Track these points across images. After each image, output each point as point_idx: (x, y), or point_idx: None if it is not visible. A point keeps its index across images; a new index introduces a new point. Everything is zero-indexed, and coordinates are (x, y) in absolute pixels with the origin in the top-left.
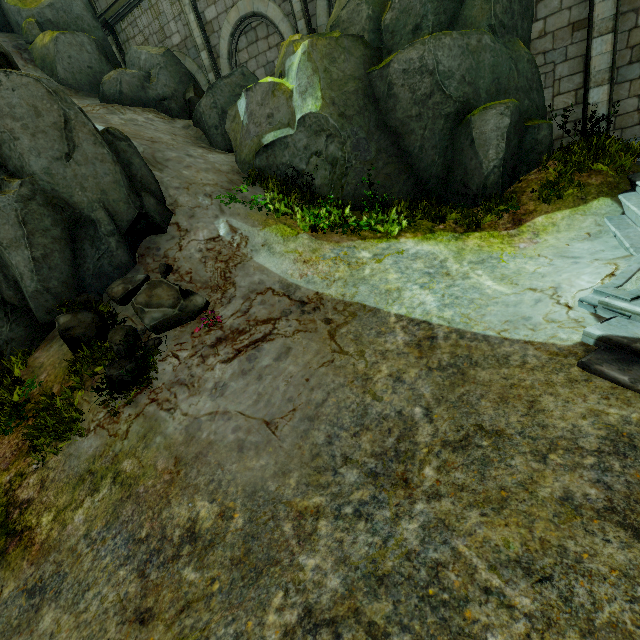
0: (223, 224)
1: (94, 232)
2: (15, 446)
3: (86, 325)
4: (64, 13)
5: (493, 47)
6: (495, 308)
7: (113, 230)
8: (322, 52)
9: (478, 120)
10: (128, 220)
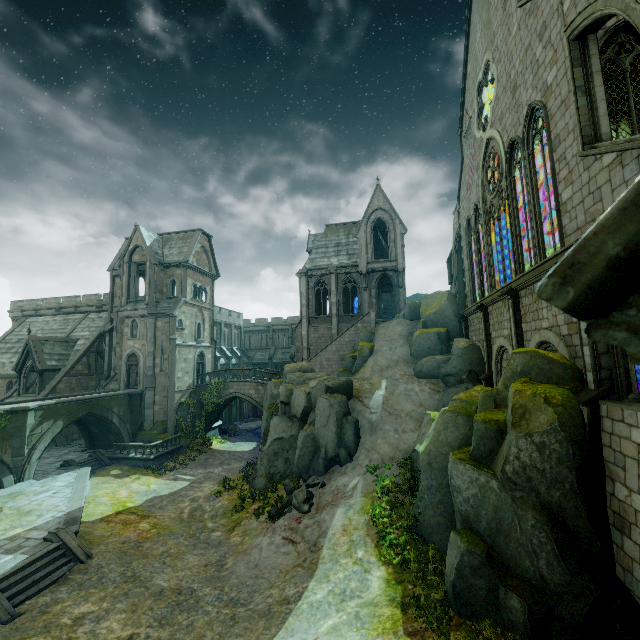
0: (356, 480)
1: (319, 454)
2: (256, 508)
3: (289, 487)
4: (439, 315)
5: (499, 493)
6: (305, 625)
7: (324, 457)
8: (444, 420)
9: (451, 537)
10: (331, 455)
